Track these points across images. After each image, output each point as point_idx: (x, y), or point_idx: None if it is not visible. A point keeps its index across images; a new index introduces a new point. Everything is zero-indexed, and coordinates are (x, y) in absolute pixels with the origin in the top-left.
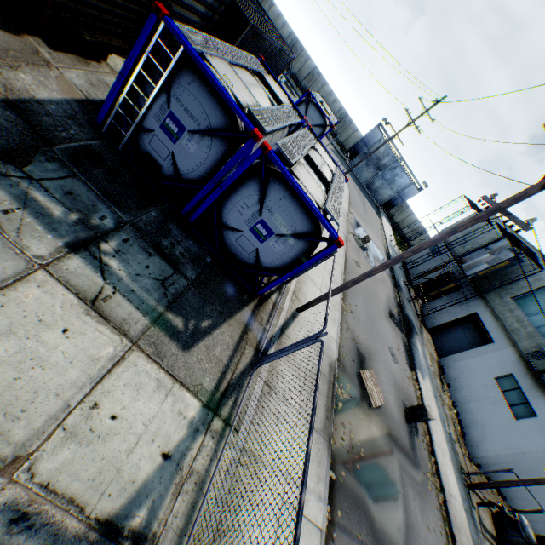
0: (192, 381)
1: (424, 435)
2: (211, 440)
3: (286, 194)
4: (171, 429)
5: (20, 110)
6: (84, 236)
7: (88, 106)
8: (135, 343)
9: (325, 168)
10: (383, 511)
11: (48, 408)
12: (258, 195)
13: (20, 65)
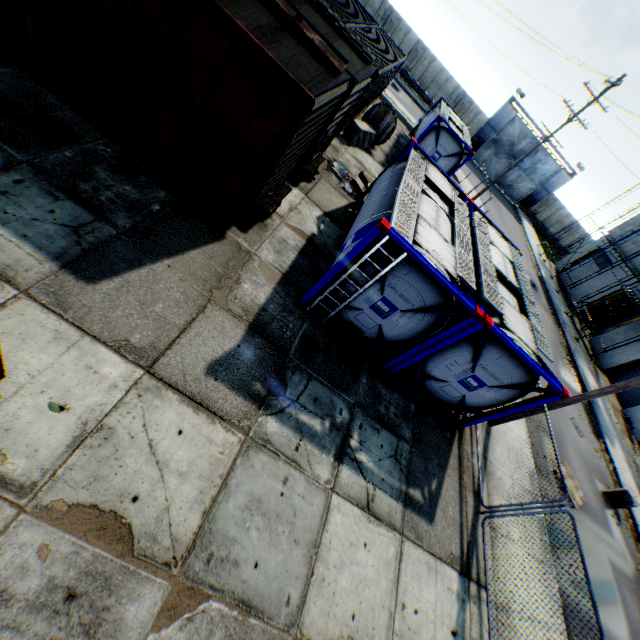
0: (445, 551)
1: (625, 519)
2: (474, 605)
3: (503, 354)
4: (448, 606)
5: (259, 329)
6: (339, 440)
7: (285, 282)
8: (402, 533)
9: (507, 266)
10: (607, 624)
11: (382, 619)
12: (471, 355)
13: (238, 273)
